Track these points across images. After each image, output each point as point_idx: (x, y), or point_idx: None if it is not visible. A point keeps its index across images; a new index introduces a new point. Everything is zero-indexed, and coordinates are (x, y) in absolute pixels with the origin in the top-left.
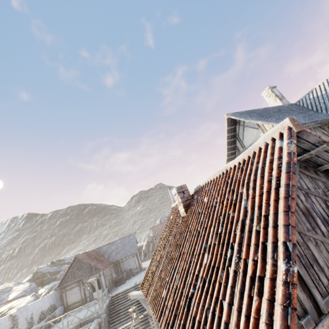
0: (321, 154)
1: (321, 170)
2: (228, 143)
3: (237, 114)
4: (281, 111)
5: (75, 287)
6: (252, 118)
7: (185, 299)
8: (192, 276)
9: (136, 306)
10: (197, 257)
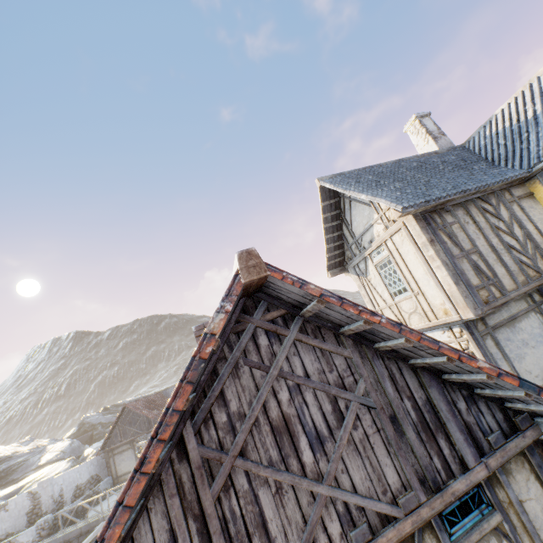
0: (327, 311)
1: (346, 334)
2: (327, 230)
3: (337, 178)
4: (424, 167)
5: (128, 449)
6: (357, 187)
7: None
8: None
9: None
10: None
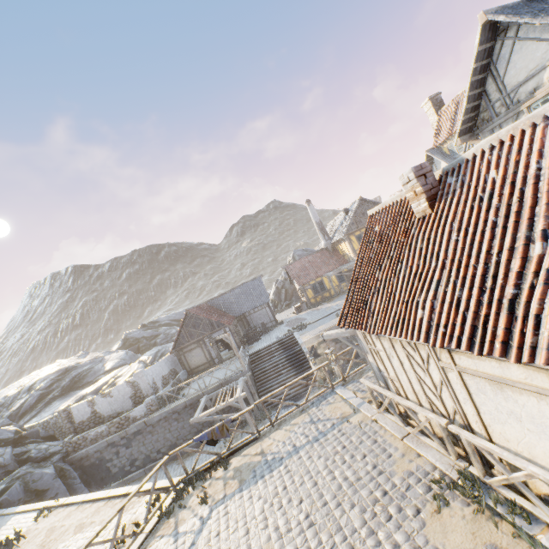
0: None
1: None
2: (472, 86)
3: (506, 10)
4: None
5: (196, 348)
6: (547, 14)
7: (497, 304)
8: (503, 278)
9: (287, 362)
10: (509, 253)
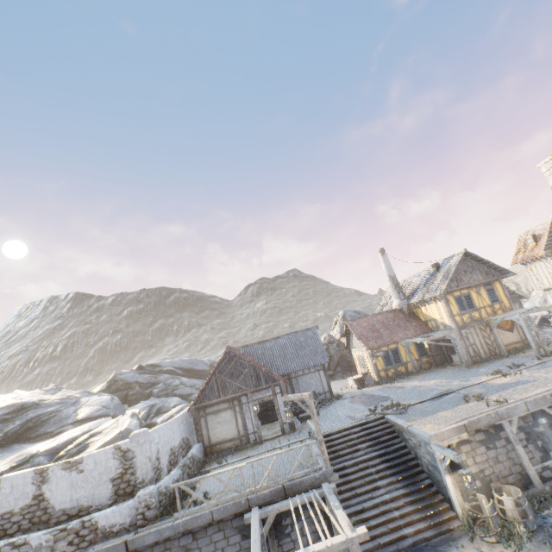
0: None
1: None
2: None
3: None
4: None
5: (225, 410)
6: None
7: None
8: None
9: (384, 465)
10: None
